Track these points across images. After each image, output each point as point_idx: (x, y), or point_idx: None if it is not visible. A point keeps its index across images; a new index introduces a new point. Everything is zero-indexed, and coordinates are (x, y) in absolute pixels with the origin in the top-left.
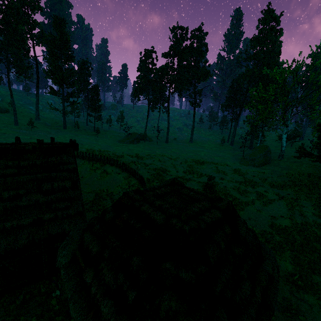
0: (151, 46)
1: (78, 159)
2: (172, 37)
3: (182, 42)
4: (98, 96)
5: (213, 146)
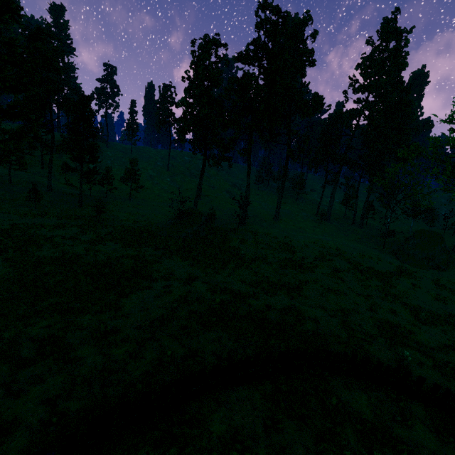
0: (215, 33)
1: (236, 391)
2: (263, 23)
3: (277, 38)
4: (91, 124)
5: (311, 225)
